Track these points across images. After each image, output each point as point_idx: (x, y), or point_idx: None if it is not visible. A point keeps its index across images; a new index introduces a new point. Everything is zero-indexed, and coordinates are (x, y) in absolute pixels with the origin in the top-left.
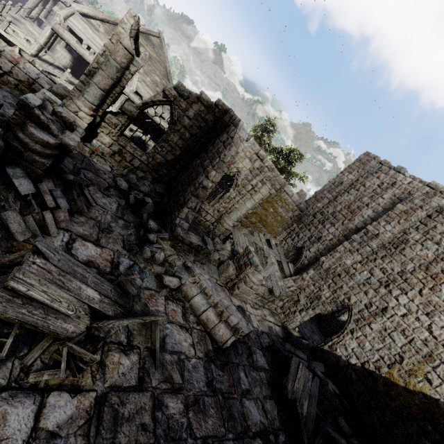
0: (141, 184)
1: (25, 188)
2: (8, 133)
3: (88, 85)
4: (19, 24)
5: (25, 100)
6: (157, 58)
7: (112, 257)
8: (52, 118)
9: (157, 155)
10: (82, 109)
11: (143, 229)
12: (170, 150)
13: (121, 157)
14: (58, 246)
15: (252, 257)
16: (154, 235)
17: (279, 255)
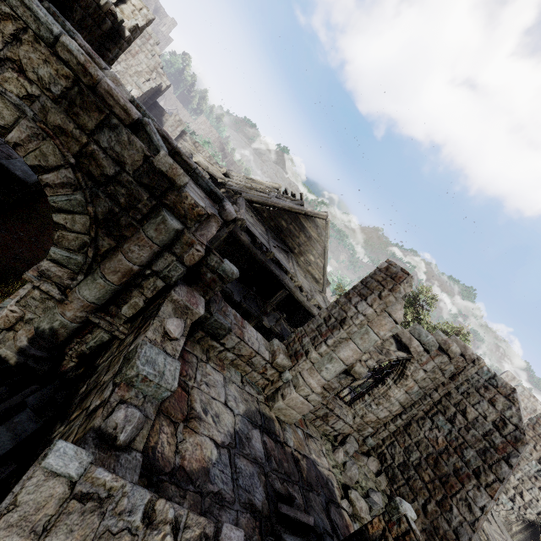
0: (363, 478)
1: None
2: None
3: (329, 360)
4: None
5: None
6: (318, 238)
7: None
8: None
9: (368, 413)
10: (316, 390)
11: None
12: (386, 407)
13: (323, 420)
14: None
15: None
16: None
17: (504, 537)
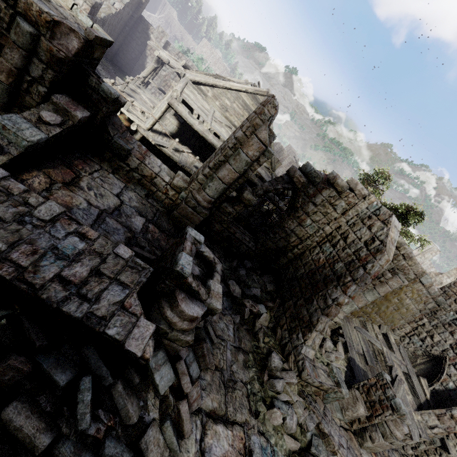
0: (250, 280)
1: (165, 380)
2: (154, 309)
3: (211, 179)
4: (136, 95)
5: (180, 271)
6: None
7: (244, 442)
8: (198, 271)
9: (267, 241)
10: (201, 204)
11: (266, 370)
12: (283, 237)
13: (227, 243)
14: (193, 456)
15: (394, 397)
16: (282, 383)
17: (404, 363)
